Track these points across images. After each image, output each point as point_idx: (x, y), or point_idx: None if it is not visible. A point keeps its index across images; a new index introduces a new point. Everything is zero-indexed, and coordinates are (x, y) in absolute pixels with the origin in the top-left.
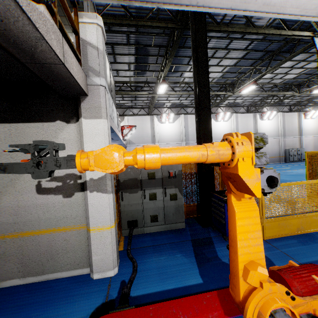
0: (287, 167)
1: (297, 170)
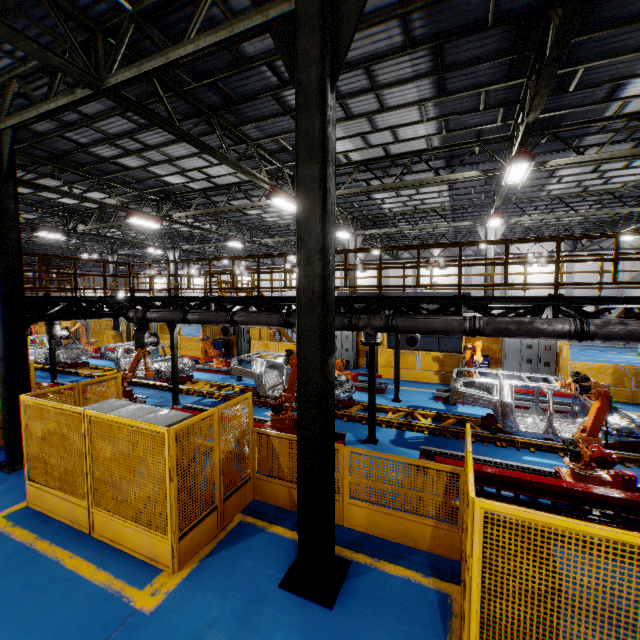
0: None
1: None
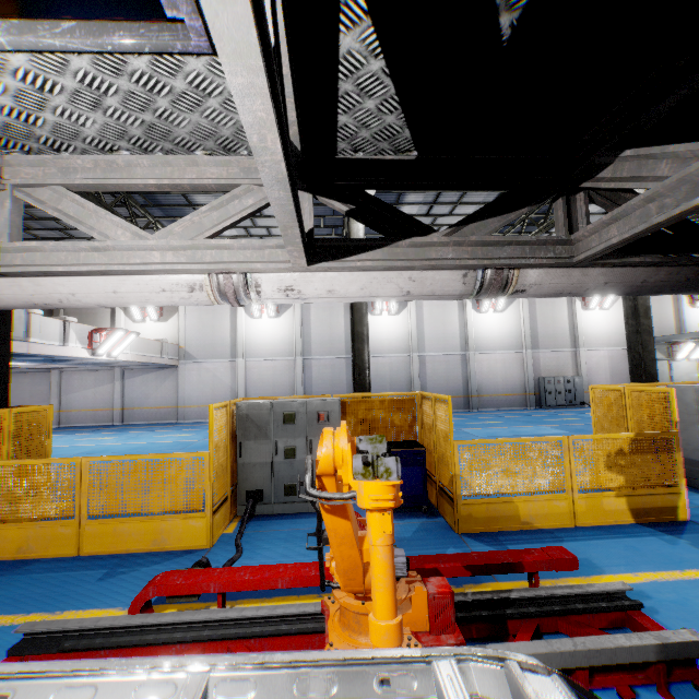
0: (498, 420)
1: (490, 429)
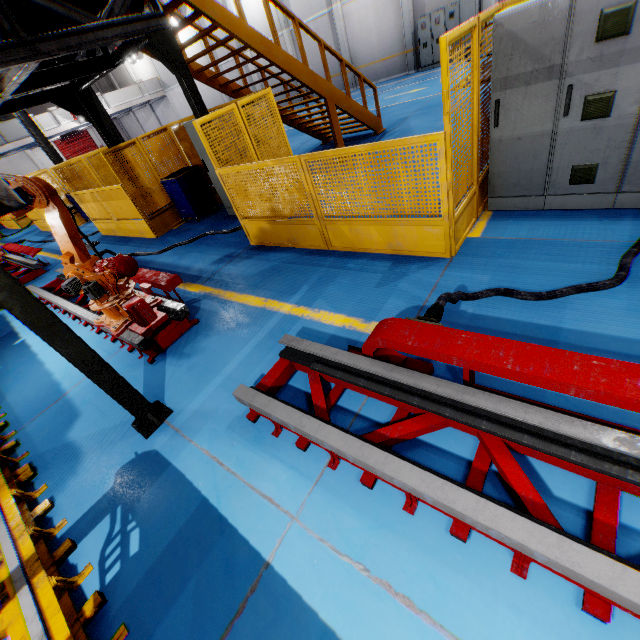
0: None
1: None
